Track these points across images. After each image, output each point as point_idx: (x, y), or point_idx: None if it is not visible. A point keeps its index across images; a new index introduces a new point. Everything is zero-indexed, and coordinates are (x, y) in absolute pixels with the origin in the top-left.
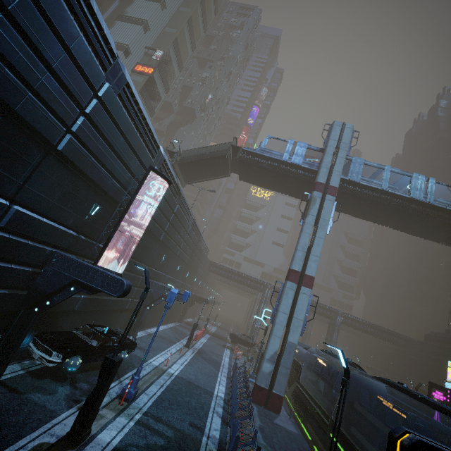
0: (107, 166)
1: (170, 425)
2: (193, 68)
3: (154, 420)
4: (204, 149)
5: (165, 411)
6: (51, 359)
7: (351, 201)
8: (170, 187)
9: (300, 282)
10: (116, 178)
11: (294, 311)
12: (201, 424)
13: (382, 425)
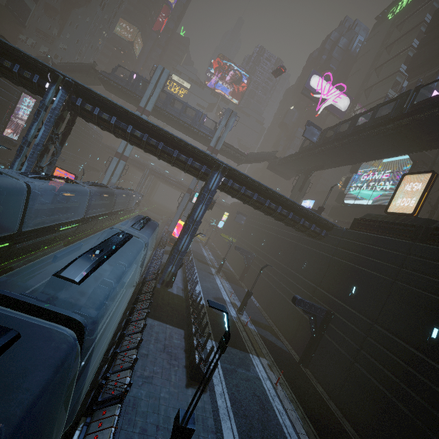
0: None
1: None
2: None
3: None
4: (74, 64)
5: None
6: None
7: (166, 119)
8: None
9: (120, 158)
10: (4, 97)
11: (116, 170)
12: None
13: None
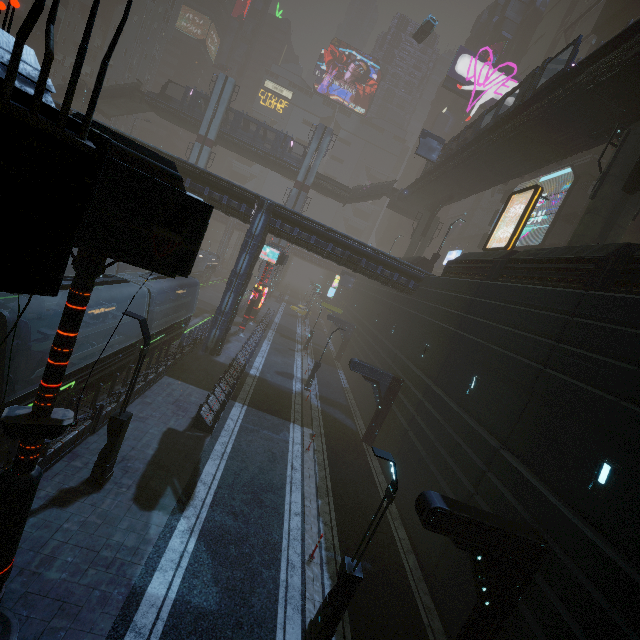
0: None
1: None
2: None
3: None
4: (114, 88)
5: None
6: None
7: (238, 149)
8: None
9: None
10: None
11: None
12: None
13: None
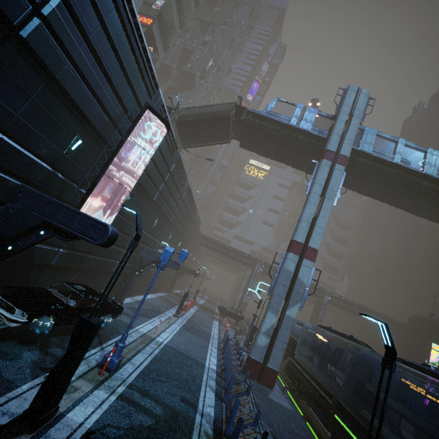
0: (93, 87)
1: (159, 401)
2: (195, 30)
3: (140, 394)
4: (205, 108)
5: (153, 383)
6: (14, 317)
7: (358, 174)
8: (167, 142)
9: (303, 255)
10: (104, 108)
11: (295, 284)
12: (193, 399)
13: (408, 413)
